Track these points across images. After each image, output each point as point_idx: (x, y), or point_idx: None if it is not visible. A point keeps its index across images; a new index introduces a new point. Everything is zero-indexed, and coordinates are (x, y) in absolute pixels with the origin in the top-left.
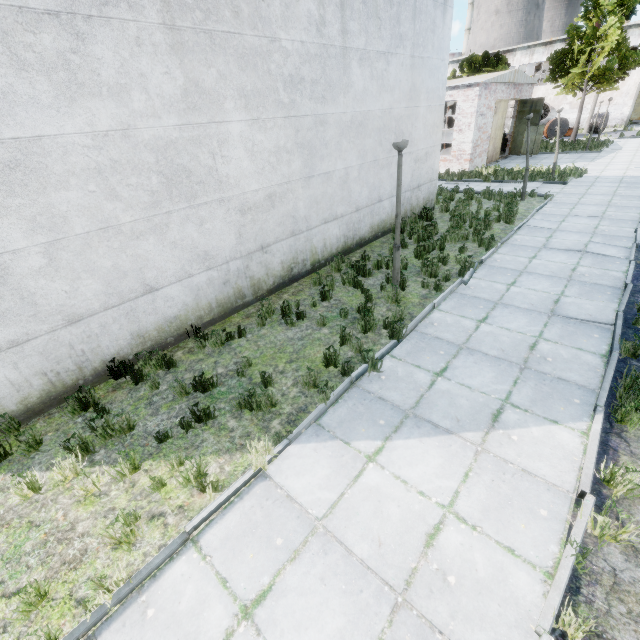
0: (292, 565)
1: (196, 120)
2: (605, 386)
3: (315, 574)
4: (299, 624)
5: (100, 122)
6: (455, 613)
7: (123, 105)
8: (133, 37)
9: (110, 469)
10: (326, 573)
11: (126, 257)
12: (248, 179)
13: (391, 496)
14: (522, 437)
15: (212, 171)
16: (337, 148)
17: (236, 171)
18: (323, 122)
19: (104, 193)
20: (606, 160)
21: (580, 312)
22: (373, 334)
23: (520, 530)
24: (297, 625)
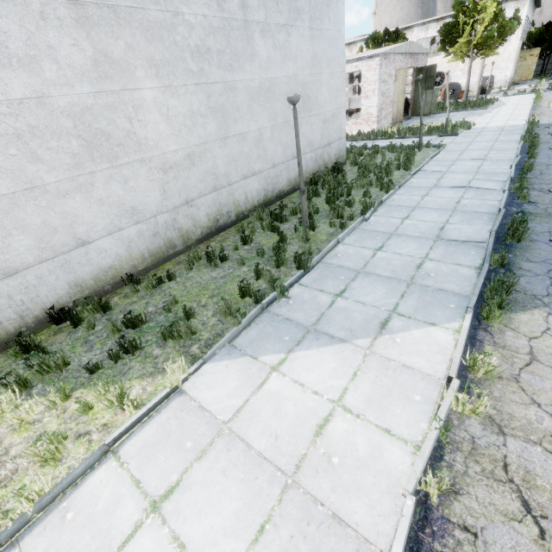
0: (198, 463)
1: (109, 88)
2: (475, 291)
3: (218, 468)
4: (200, 511)
5: (13, 91)
6: (336, 487)
7: (35, 75)
8: (37, 12)
9: (45, 400)
10: (228, 466)
11: (55, 214)
12: (166, 141)
13: (289, 397)
14: (404, 339)
15: (130, 134)
16: (249, 111)
17: (154, 134)
18: (233, 88)
19: (26, 156)
20: (491, 114)
21: (460, 235)
22: (285, 268)
23: (397, 414)
24: (198, 512)
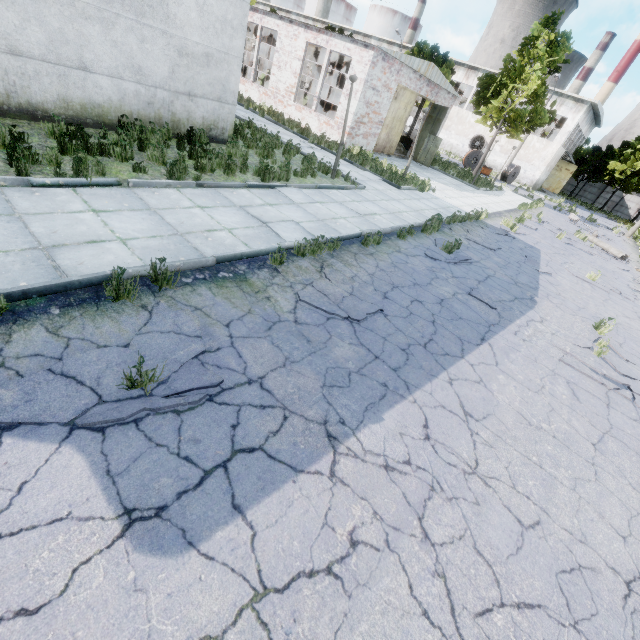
0: None
1: None
2: None
3: None
4: None
5: None
6: None
7: None
8: None
9: None
10: None
11: None
12: None
13: None
14: None
15: None
16: None
17: None
18: None
19: None
20: (471, 195)
21: (81, 258)
22: None
23: None
24: None
